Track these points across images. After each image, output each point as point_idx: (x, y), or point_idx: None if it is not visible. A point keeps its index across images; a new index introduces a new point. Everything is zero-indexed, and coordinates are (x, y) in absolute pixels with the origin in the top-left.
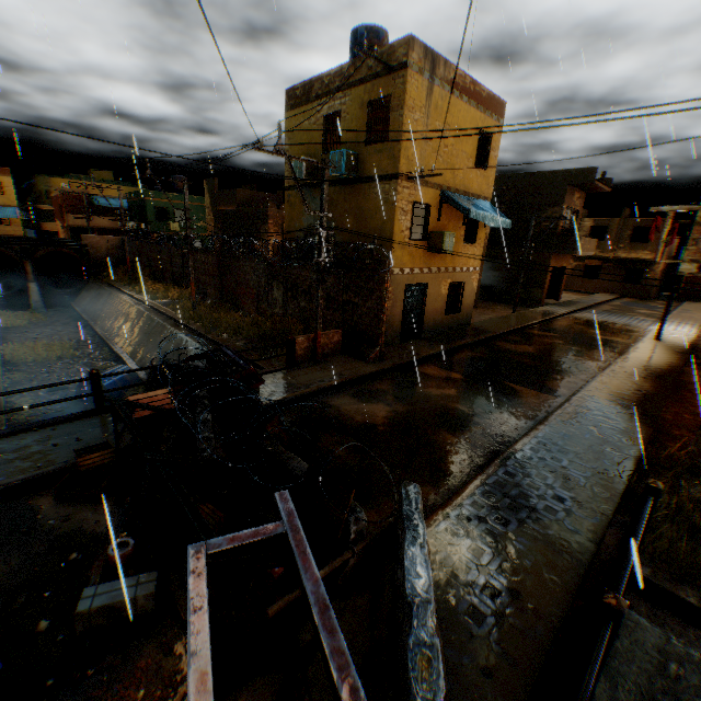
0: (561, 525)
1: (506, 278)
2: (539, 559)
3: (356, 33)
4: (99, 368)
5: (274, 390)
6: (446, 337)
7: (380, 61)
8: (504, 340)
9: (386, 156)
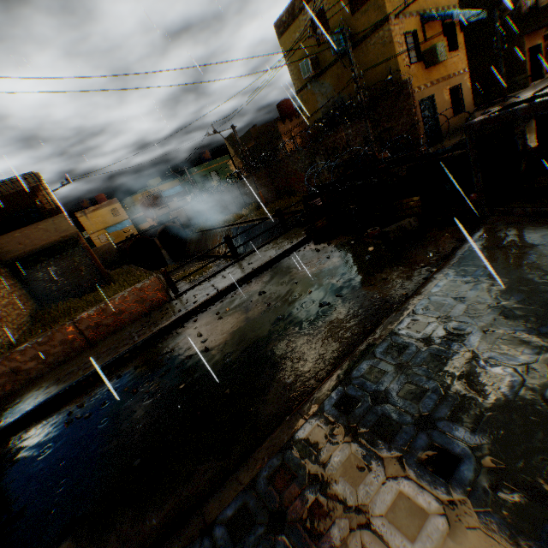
0: None
1: (482, 85)
2: None
3: None
4: None
5: None
6: (462, 131)
7: None
8: None
9: (372, 12)
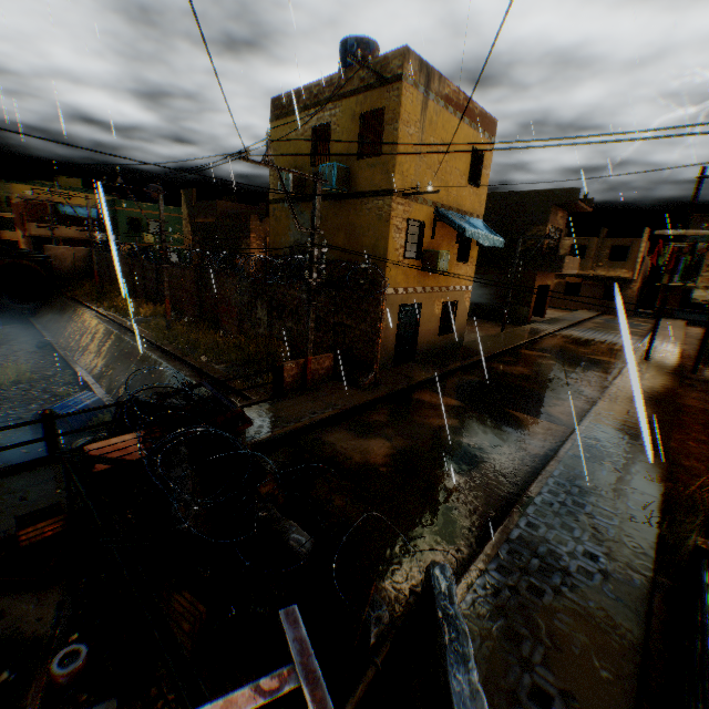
0: (600, 592)
1: (493, 296)
2: (586, 642)
3: (346, 44)
4: (59, 394)
5: (261, 425)
6: (440, 359)
7: (374, 72)
8: (498, 361)
9: (379, 170)
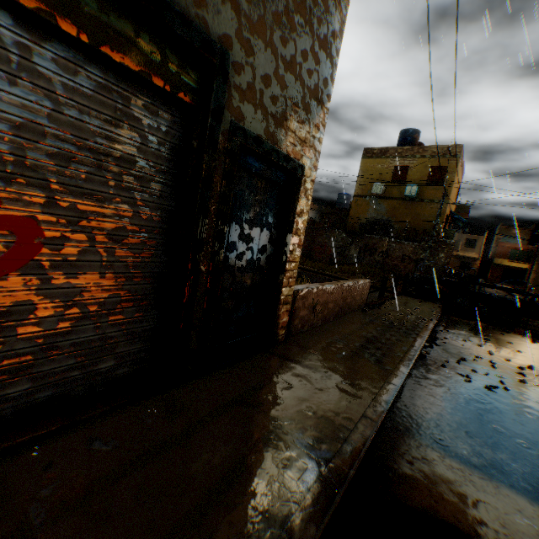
0: None
1: None
2: None
3: (408, 130)
4: None
5: None
6: None
7: (449, 152)
8: None
9: (440, 191)
